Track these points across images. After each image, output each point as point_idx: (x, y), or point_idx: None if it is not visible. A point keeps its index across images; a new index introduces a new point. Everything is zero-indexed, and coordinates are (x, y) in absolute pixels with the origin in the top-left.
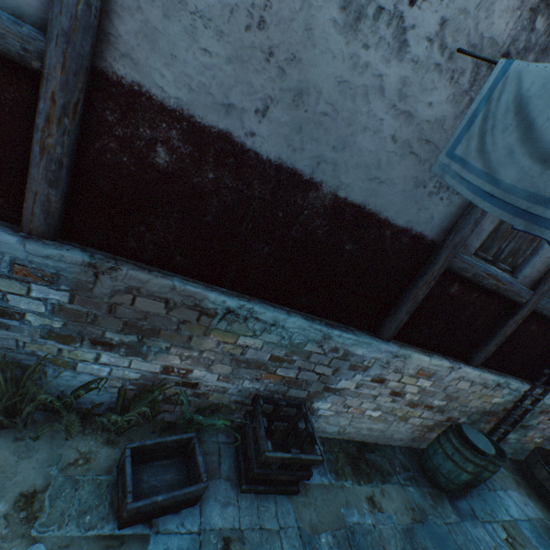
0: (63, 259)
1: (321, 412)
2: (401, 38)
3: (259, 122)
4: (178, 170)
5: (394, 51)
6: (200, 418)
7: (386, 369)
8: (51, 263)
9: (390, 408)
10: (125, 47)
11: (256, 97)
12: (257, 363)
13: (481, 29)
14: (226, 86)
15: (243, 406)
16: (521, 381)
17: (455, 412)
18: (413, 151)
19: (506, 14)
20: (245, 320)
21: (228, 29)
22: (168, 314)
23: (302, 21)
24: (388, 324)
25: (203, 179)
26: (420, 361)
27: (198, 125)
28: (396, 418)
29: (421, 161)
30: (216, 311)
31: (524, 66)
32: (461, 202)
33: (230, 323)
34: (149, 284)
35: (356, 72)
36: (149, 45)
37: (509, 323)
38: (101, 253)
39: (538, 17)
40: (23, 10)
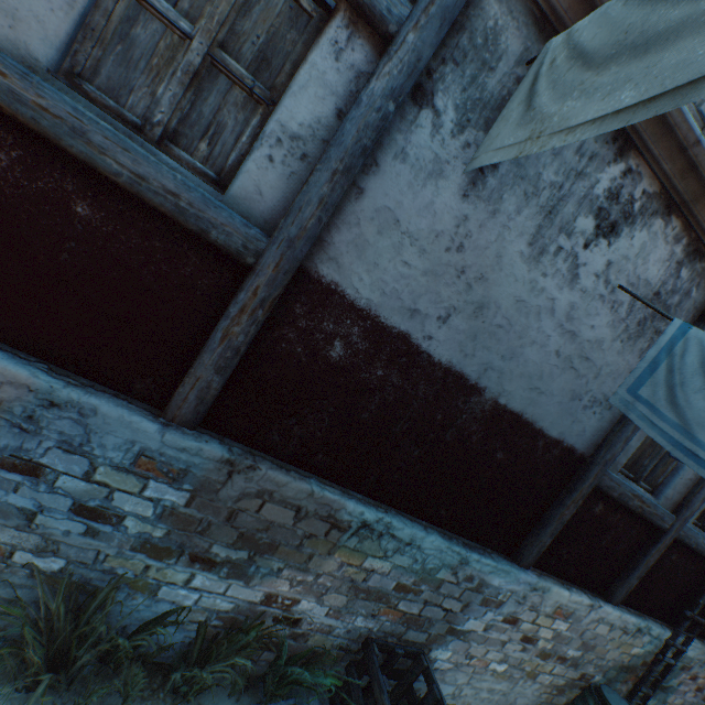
0: (199, 453)
1: (438, 663)
2: (574, 271)
3: (438, 327)
4: (348, 364)
5: (567, 280)
6: (299, 674)
7: (521, 606)
8: (185, 456)
9: (518, 660)
10: (335, 252)
11: (441, 305)
12: (378, 592)
13: (638, 272)
14: (416, 293)
15: (346, 654)
16: (661, 625)
17: (590, 667)
18: (573, 366)
19: (658, 263)
20: (379, 536)
21: (430, 248)
22: (294, 526)
23: (494, 249)
24: (529, 547)
25: (371, 375)
26: (559, 596)
27: (380, 324)
28: (523, 673)
29: (579, 375)
30: (349, 524)
31: (704, 336)
32: (612, 417)
33: (361, 539)
34: (286, 488)
35: (532, 294)
36: (356, 252)
37: (652, 551)
38: (239, 446)
39: (682, 268)
40: (252, 213)
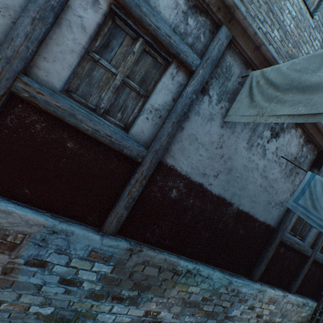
0: (117, 247)
1: None
2: (264, 152)
3: (214, 179)
4: (178, 199)
5: (262, 156)
6: None
7: (255, 300)
8: (111, 249)
9: None
10: (172, 153)
11: (214, 170)
12: (194, 302)
13: (287, 150)
14: (205, 166)
15: None
16: (312, 300)
17: None
18: (267, 190)
19: (294, 146)
20: (194, 275)
21: (209, 148)
22: (158, 275)
23: (234, 146)
24: (256, 271)
25: (187, 202)
26: (270, 293)
27: (191, 180)
28: None
29: (269, 193)
30: (181, 271)
31: (322, 179)
32: (283, 209)
33: (187, 278)
34: (154, 258)
35: (249, 162)
36: (181, 152)
37: (305, 267)
38: (133, 241)
39: (303, 147)
40: (140, 140)
